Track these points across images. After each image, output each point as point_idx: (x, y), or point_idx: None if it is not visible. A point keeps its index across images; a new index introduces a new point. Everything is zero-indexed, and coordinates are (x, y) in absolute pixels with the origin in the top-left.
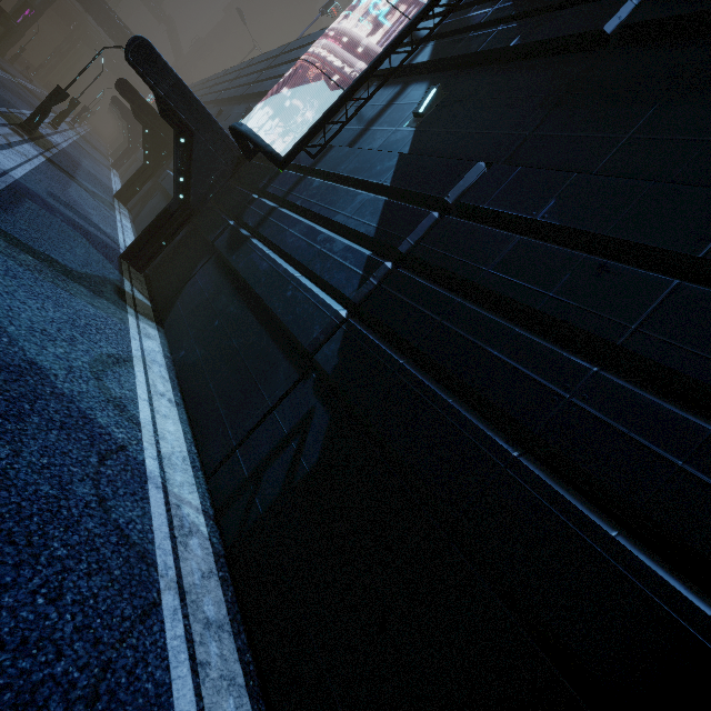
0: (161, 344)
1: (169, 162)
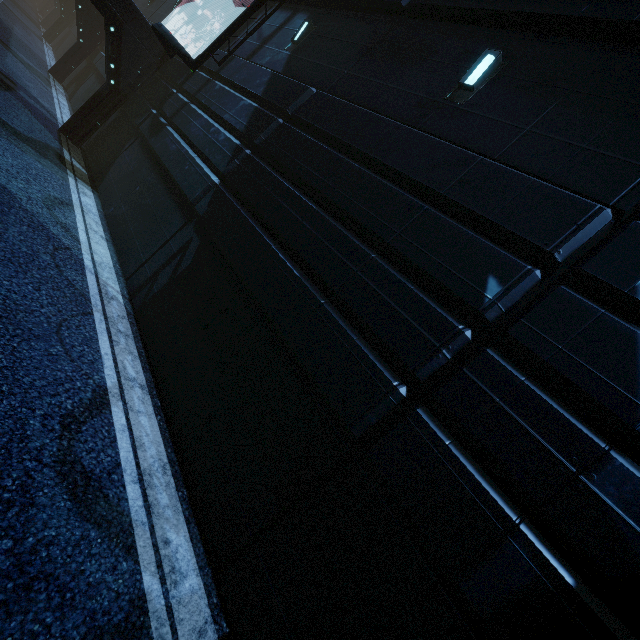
0: (96, 202)
1: (103, 44)
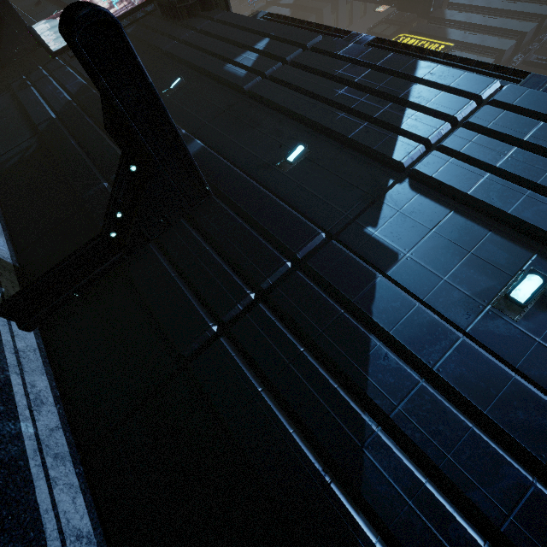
0: None
1: None
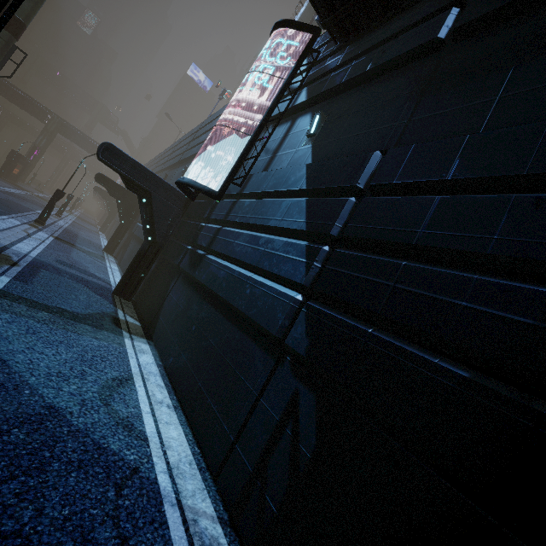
0: (153, 356)
1: (137, 218)
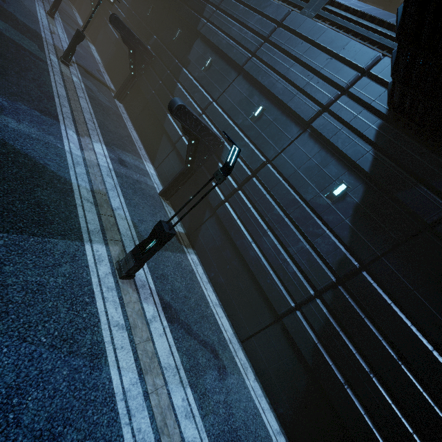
0: (95, 48)
1: None
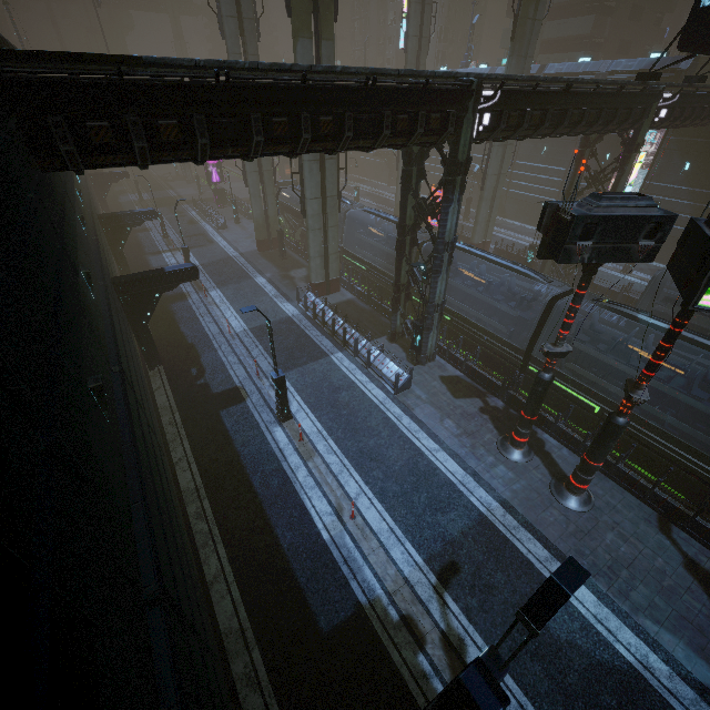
0: None
1: None
